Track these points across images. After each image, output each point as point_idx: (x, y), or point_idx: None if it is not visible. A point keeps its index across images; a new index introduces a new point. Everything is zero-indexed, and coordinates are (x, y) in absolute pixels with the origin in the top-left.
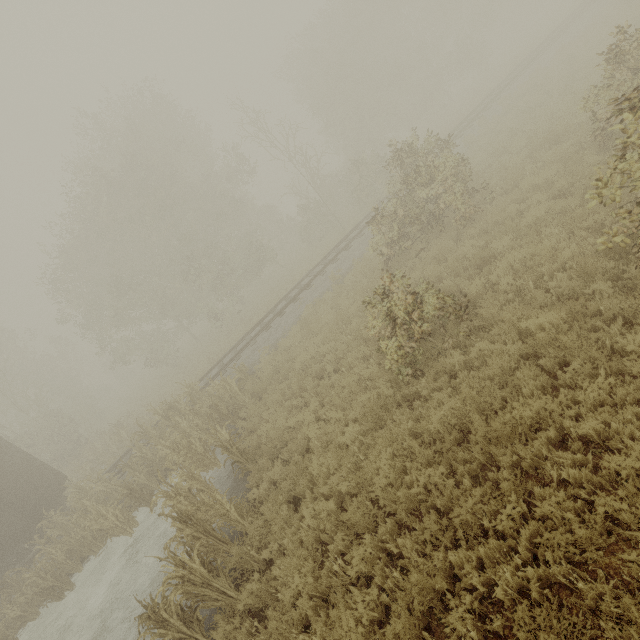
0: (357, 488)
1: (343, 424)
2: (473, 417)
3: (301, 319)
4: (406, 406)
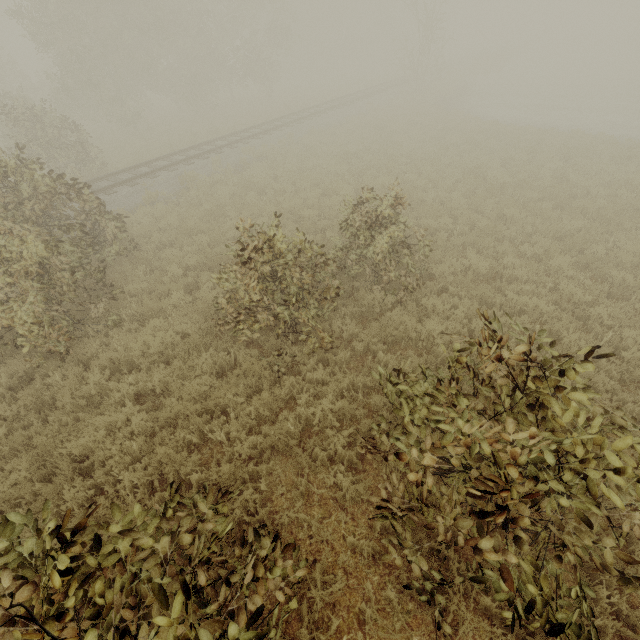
0: None
1: None
2: None
3: None
4: None
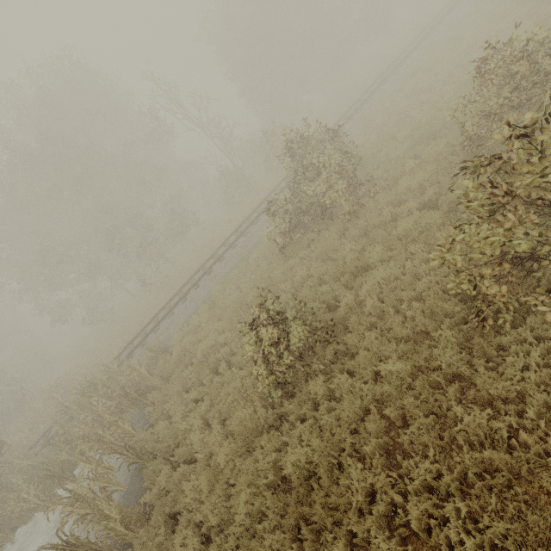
0: (221, 525)
1: (224, 436)
2: (321, 469)
3: (211, 295)
4: (274, 431)
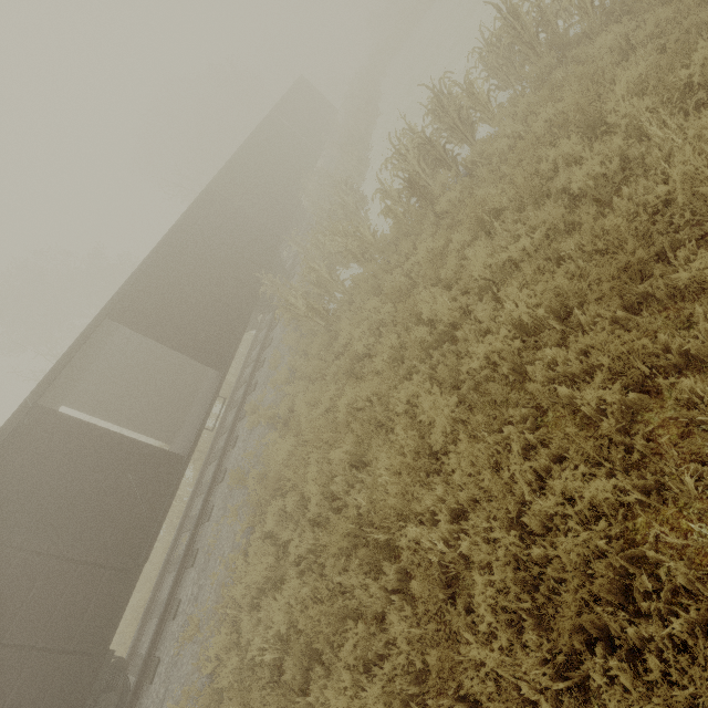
0: None
1: None
2: None
3: None
4: None
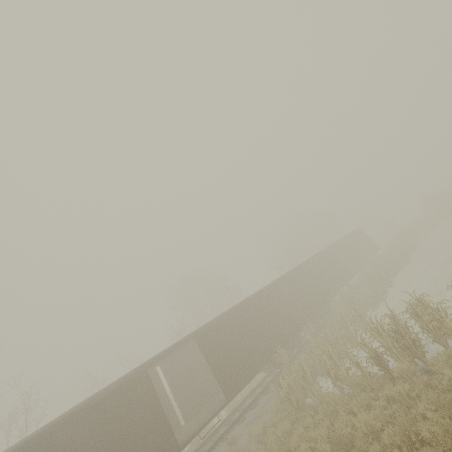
0: None
1: None
2: None
3: None
4: None
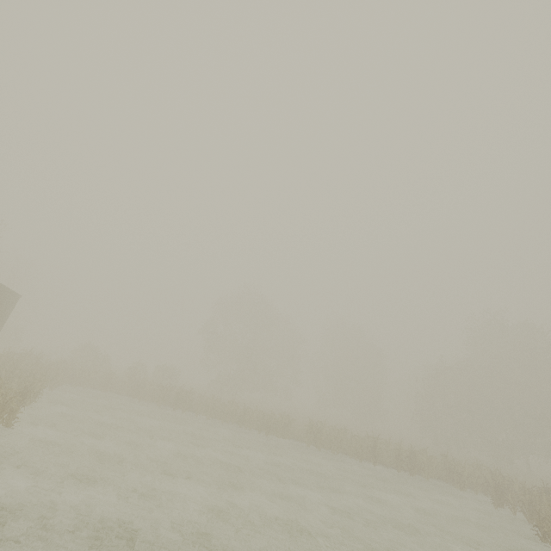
0: None
1: None
2: None
3: None
4: None
